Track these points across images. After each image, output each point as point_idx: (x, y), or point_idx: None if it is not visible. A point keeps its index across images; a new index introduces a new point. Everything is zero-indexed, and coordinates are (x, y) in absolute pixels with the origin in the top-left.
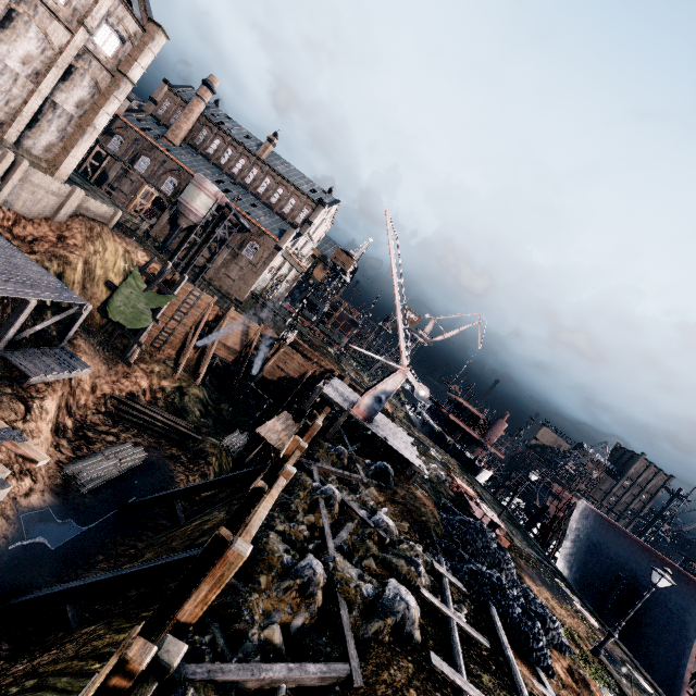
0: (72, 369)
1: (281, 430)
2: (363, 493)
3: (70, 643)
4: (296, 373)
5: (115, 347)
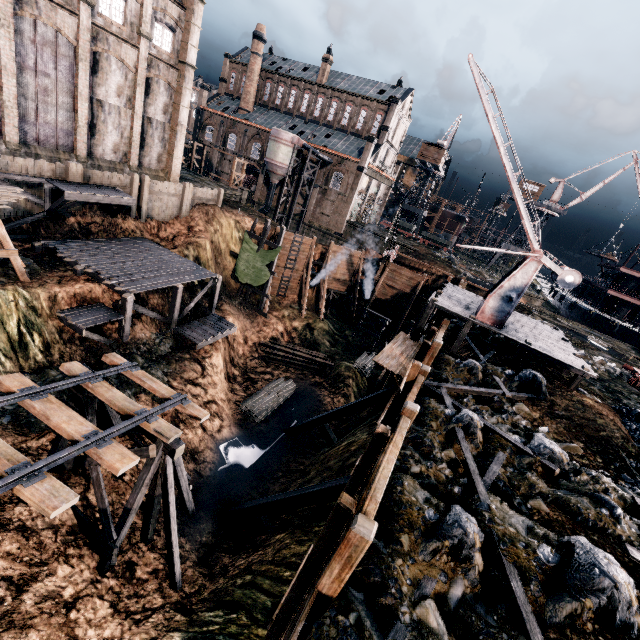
0: (223, 330)
1: (399, 353)
2: (510, 410)
3: (269, 547)
4: (407, 288)
5: (252, 303)
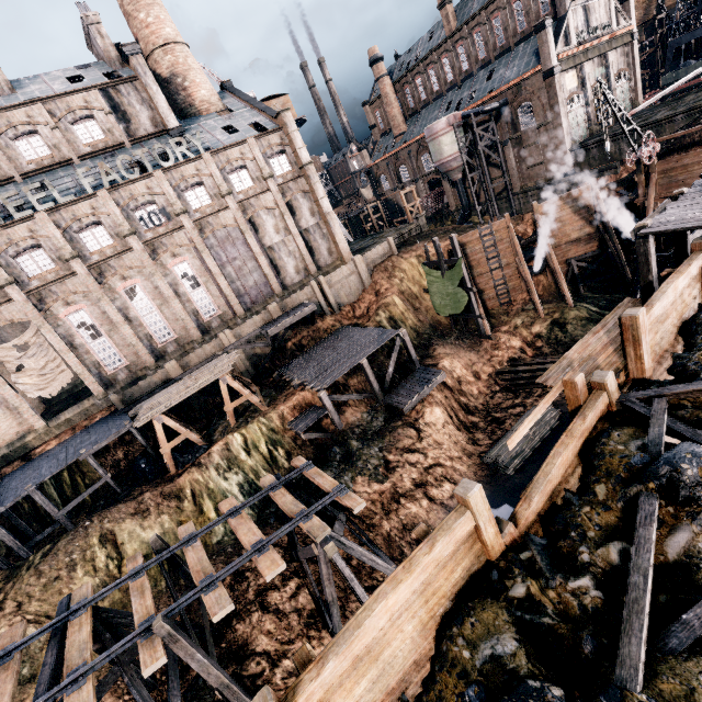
0: (428, 383)
1: (600, 348)
2: None
3: None
4: None
5: (471, 331)
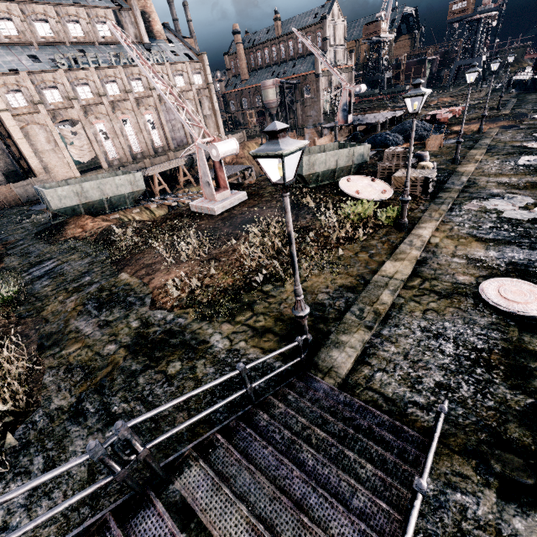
0: None
1: None
2: None
3: None
4: None
5: None
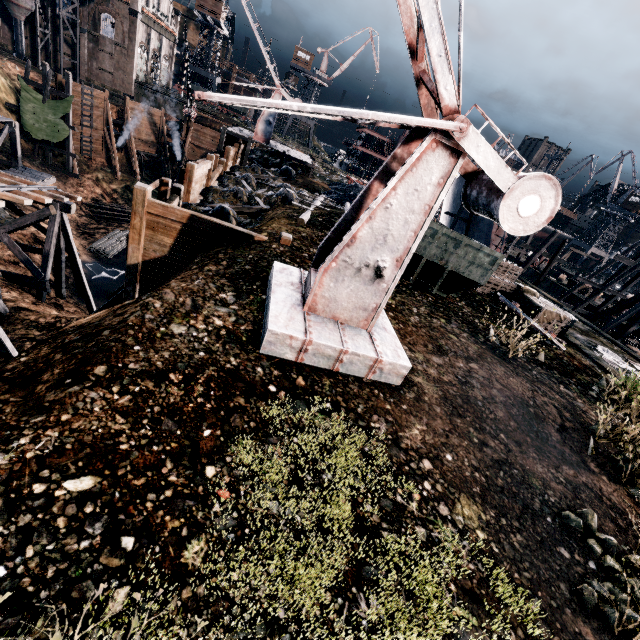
0: (42, 179)
1: None
2: (274, 182)
3: None
4: (213, 147)
5: (56, 166)
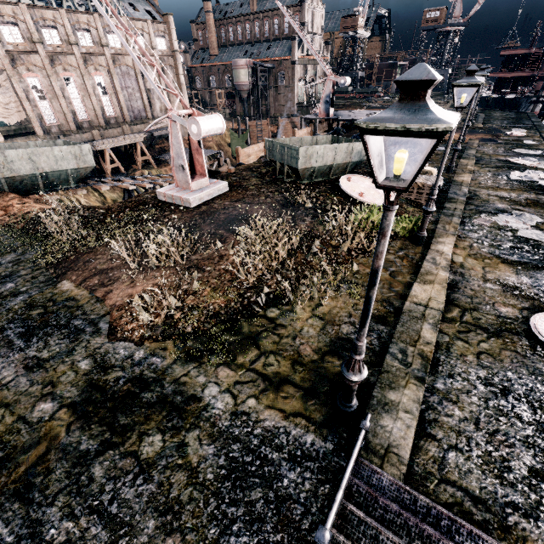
0: None
1: None
2: None
3: None
4: None
5: None
